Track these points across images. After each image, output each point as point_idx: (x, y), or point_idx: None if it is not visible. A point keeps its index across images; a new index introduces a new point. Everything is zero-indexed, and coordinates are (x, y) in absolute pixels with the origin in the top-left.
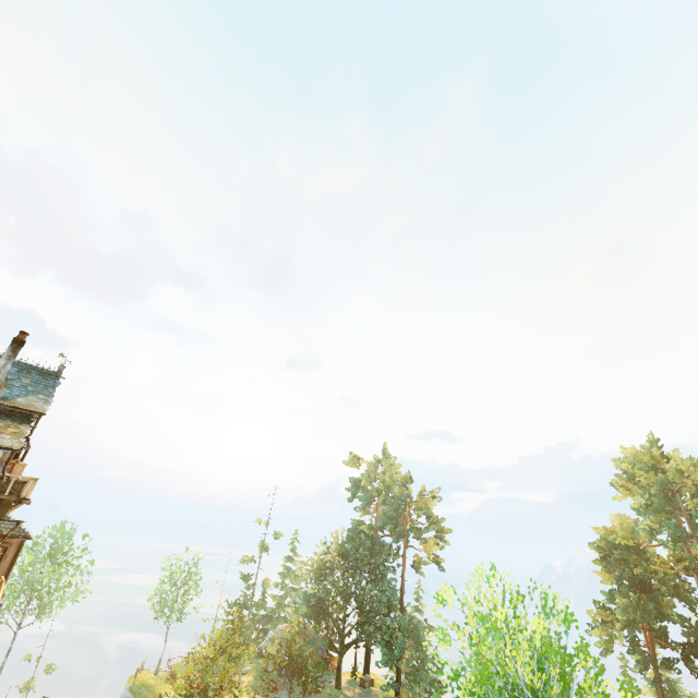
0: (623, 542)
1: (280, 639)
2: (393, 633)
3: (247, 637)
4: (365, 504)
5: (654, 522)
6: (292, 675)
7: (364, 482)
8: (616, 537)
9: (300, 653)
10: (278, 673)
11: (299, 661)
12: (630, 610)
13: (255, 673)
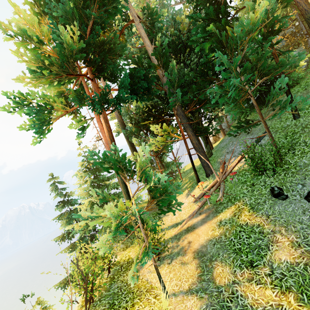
0: None
1: None
2: None
3: None
4: None
5: None
6: None
7: None
8: None
9: None
10: None
11: None
12: None
13: None
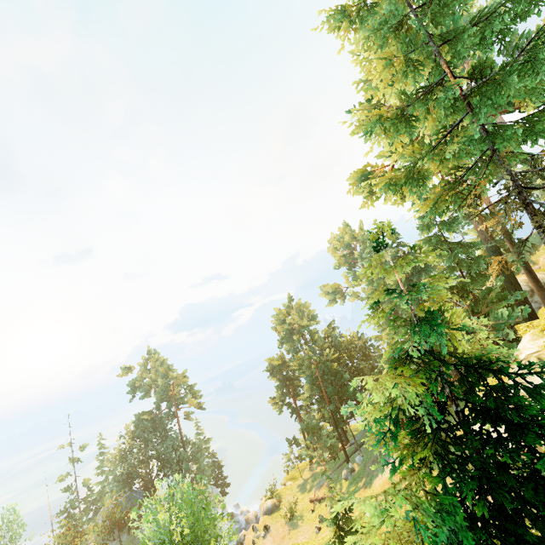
0: (277, 363)
1: (103, 517)
2: (182, 461)
3: (82, 525)
4: (145, 394)
5: (289, 346)
6: (118, 531)
7: (139, 383)
8: (274, 361)
9: (121, 515)
10: (106, 539)
11: (122, 520)
12: (280, 397)
13: (98, 540)
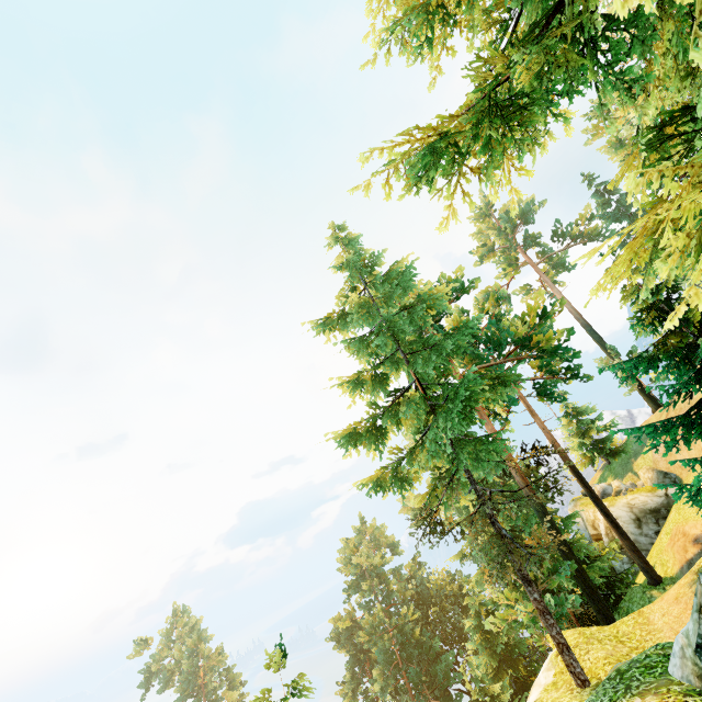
0: (344, 626)
1: None
2: None
3: None
4: (165, 685)
5: (361, 597)
6: None
7: (156, 666)
8: (341, 623)
9: None
10: None
11: None
12: (349, 685)
13: None
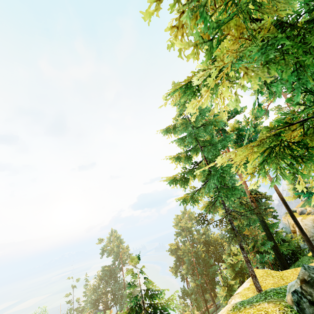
0: (174, 247)
1: None
2: (123, 297)
3: None
4: (108, 255)
5: (181, 238)
6: None
7: (105, 248)
8: (173, 246)
9: None
10: None
11: None
12: (174, 268)
13: None
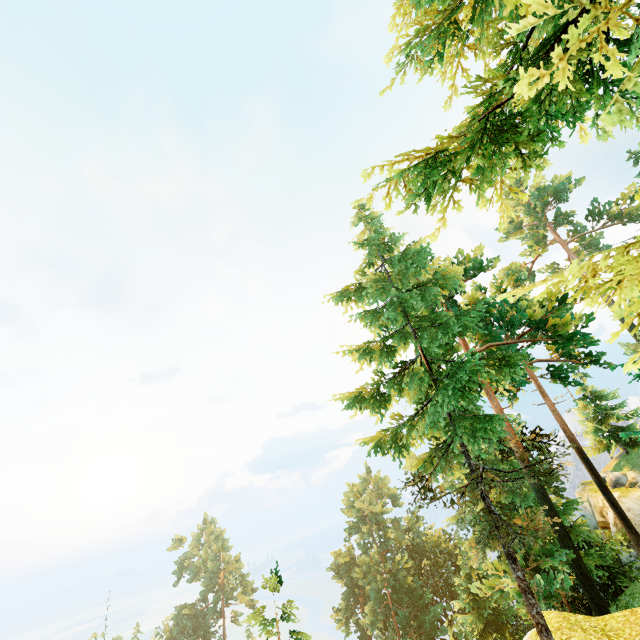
0: (343, 561)
1: None
2: None
3: None
4: (193, 577)
5: (360, 538)
6: None
7: (187, 561)
8: (341, 557)
9: None
10: None
11: None
12: (343, 612)
13: None
